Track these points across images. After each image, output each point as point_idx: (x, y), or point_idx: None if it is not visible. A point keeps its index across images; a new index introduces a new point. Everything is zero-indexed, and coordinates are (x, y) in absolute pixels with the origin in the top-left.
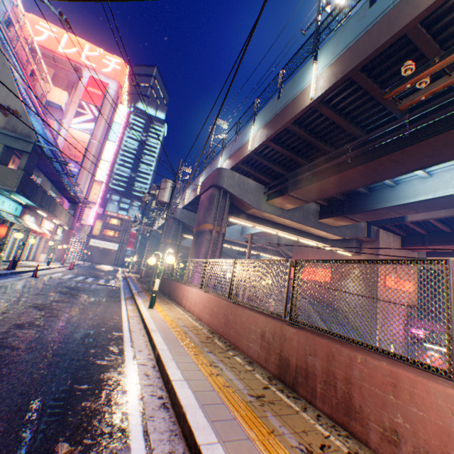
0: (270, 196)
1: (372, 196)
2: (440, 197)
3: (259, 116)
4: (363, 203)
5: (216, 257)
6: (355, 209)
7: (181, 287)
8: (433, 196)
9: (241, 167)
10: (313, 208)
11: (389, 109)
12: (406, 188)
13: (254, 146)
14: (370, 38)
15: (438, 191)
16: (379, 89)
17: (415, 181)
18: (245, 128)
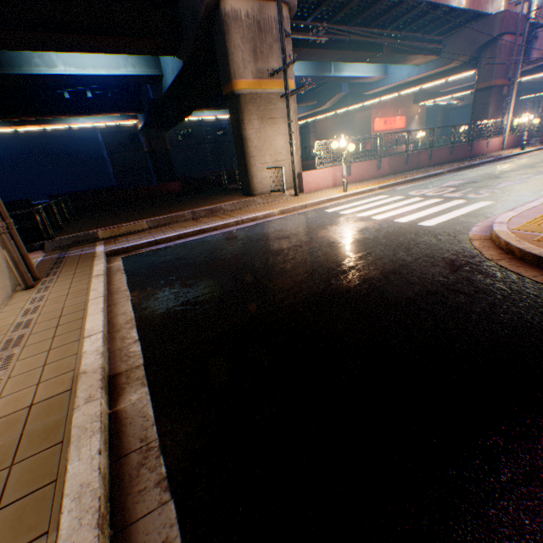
0: None
1: None
2: None
3: None
4: None
5: None
6: None
7: None
8: None
9: None
10: None
11: None
12: None
13: None
14: None
15: None
16: None
17: None
18: None
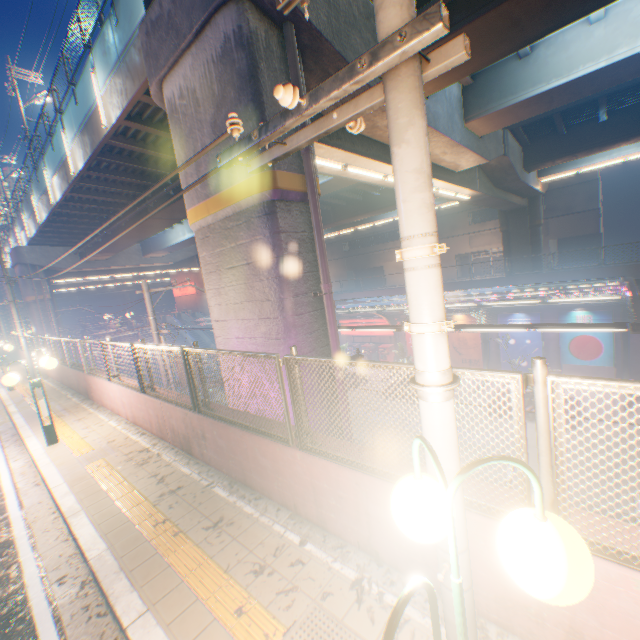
0: (82, 256)
1: (160, 239)
2: (181, 242)
3: (25, 208)
4: (158, 244)
5: (52, 320)
6: (156, 249)
7: (21, 352)
8: (178, 242)
9: (37, 243)
10: (136, 248)
11: (93, 222)
12: (169, 235)
13: (32, 235)
14: (46, 205)
15: (178, 239)
16: (77, 216)
17: (171, 231)
18: (21, 210)
